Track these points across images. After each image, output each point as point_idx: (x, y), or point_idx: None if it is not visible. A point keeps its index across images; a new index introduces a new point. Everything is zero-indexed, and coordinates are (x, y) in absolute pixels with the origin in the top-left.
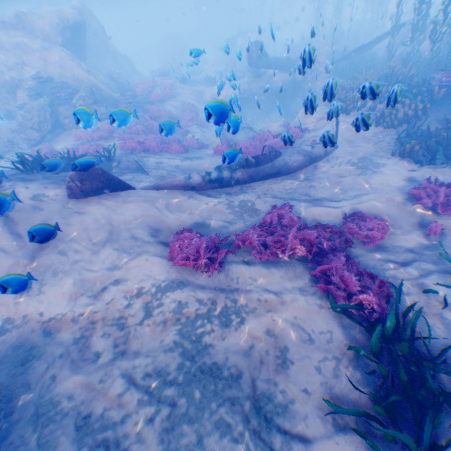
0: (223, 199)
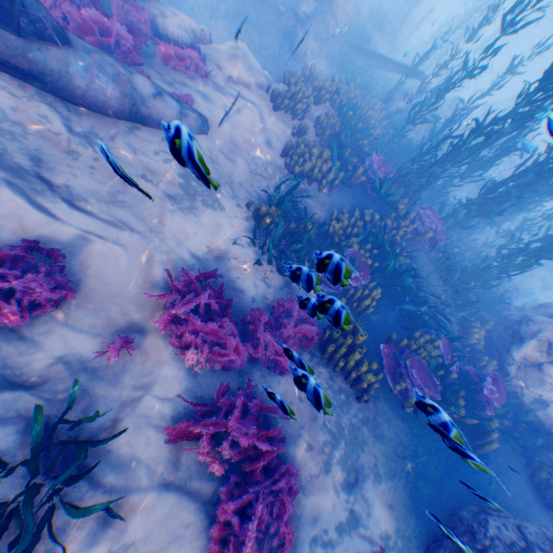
0: None
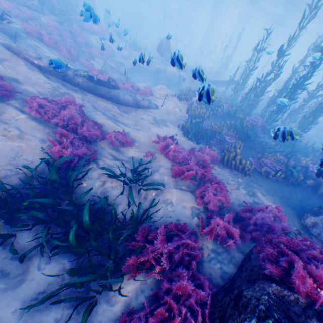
0: (56, 85)
